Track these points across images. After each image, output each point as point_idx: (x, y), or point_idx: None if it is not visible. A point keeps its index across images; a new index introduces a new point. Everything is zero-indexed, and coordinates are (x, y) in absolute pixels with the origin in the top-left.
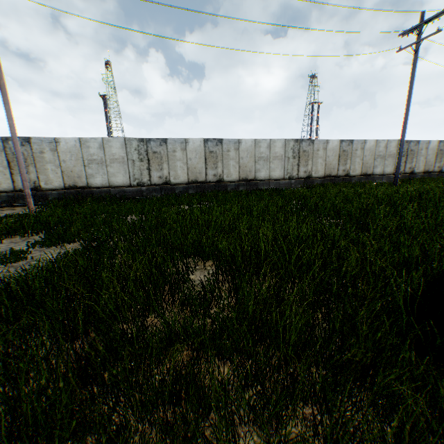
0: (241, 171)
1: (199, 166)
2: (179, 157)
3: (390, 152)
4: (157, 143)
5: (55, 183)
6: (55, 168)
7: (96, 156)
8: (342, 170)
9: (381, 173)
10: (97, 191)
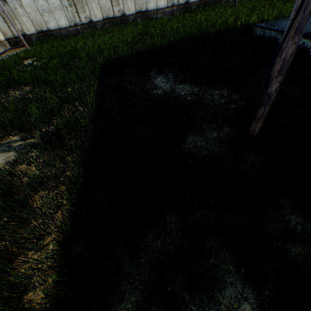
0: (136, 5)
1: (107, 6)
2: None
3: None
4: None
5: (32, 30)
6: (27, 20)
7: (45, 7)
8: None
9: None
10: (55, 33)
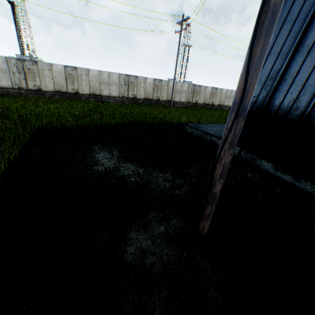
0: (91, 88)
1: (62, 82)
2: (47, 74)
3: (184, 90)
4: (31, 63)
5: None
6: None
7: None
8: (155, 96)
9: (179, 101)
10: None
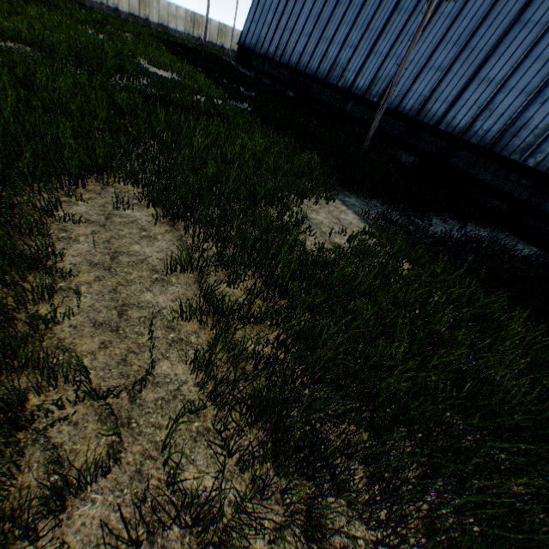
0: (160, 19)
1: (136, 7)
2: None
3: None
4: None
5: None
6: None
7: None
8: (220, 43)
9: None
10: None
